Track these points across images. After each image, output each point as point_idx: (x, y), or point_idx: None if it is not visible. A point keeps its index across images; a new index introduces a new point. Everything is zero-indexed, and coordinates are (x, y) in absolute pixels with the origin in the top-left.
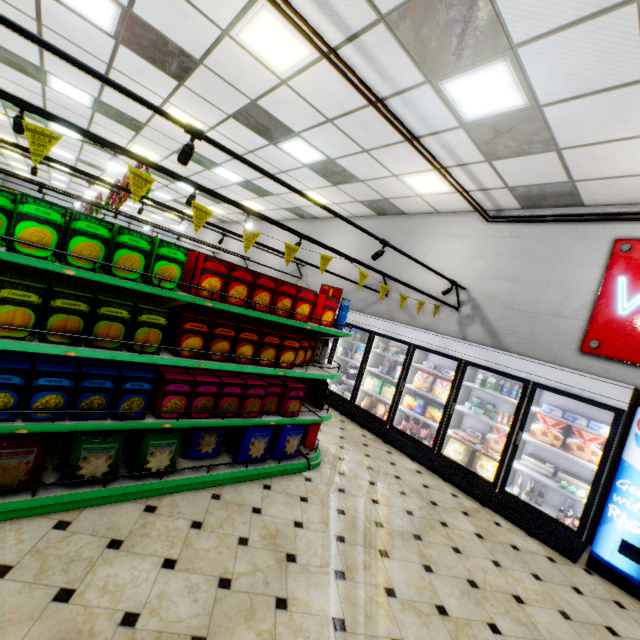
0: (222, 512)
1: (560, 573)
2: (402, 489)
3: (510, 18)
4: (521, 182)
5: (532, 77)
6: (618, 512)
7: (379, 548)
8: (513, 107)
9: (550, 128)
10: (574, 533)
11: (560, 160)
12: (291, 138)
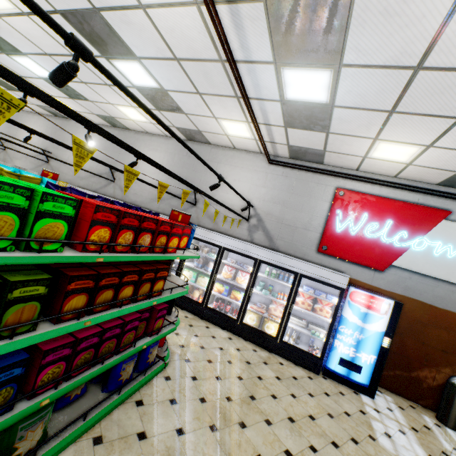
0: None
1: (317, 386)
2: (228, 358)
3: (350, 46)
4: (297, 144)
5: (340, 87)
6: (339, 343)
7: (238, 421)
8: (319, 101)
9: (331, 120)
10: (319, 359)
11: (325, 138)
12: (129, 59)
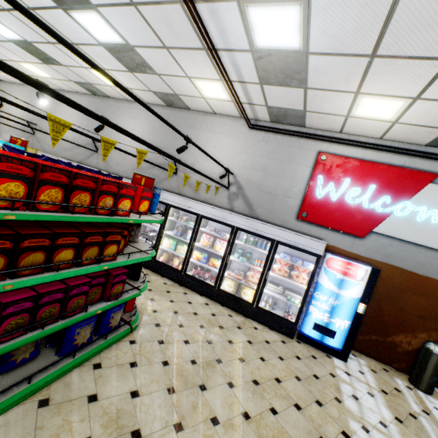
0: (55, 419)
1: (289, 349)
2: (201, 323)
3: None
4: (276, 104)
5: (312, 27)
6: (314, 309)
7: (199, 384)
8: (291, 47)
9: (307, 71)
10: (293, 324)
11: (304, 95)
12: (86, 9)
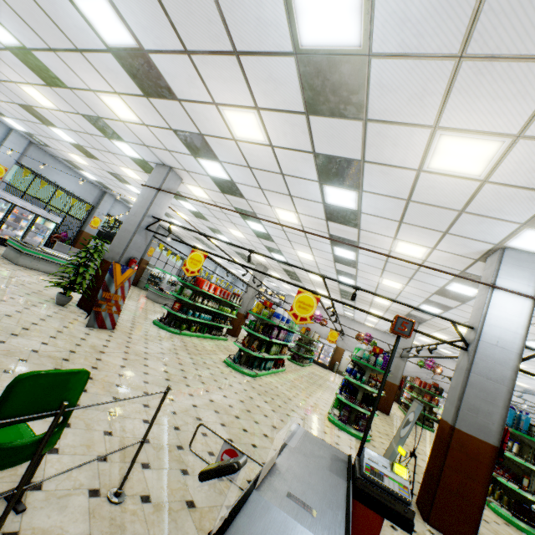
0: None
1: None
2: None
3: None
4: None
5: None
6: None
7: None
8: None
9: None
10: None
11: None
12: None
